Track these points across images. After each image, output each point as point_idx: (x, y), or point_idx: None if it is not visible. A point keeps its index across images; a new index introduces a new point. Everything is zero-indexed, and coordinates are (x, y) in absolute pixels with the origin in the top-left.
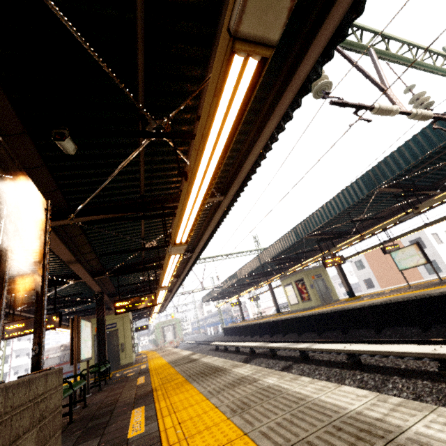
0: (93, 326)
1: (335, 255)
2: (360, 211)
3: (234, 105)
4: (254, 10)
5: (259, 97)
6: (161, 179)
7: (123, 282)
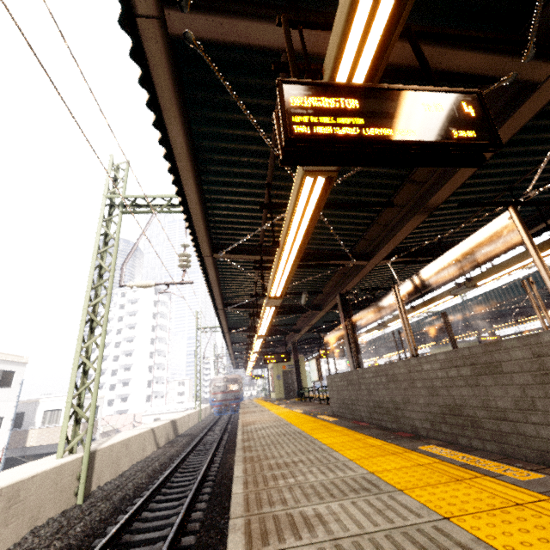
0: (281, 365)
1: (493, 332)
2: (520, 299)
3: (445, 299)
4: (458, 293)
5: (446, 264)
6: (379, 290)
7: (303, 335)
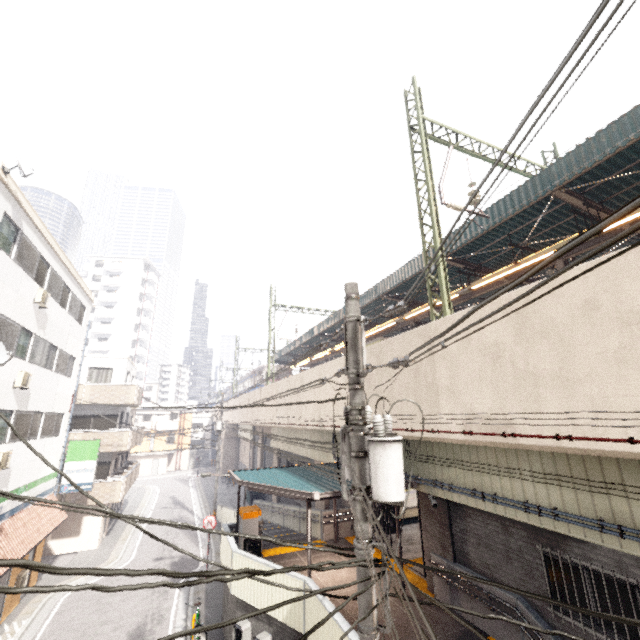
0: None
1: None
2: None
3: None
4: None
5: None
6: None
7: None
